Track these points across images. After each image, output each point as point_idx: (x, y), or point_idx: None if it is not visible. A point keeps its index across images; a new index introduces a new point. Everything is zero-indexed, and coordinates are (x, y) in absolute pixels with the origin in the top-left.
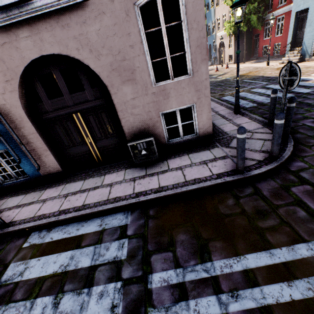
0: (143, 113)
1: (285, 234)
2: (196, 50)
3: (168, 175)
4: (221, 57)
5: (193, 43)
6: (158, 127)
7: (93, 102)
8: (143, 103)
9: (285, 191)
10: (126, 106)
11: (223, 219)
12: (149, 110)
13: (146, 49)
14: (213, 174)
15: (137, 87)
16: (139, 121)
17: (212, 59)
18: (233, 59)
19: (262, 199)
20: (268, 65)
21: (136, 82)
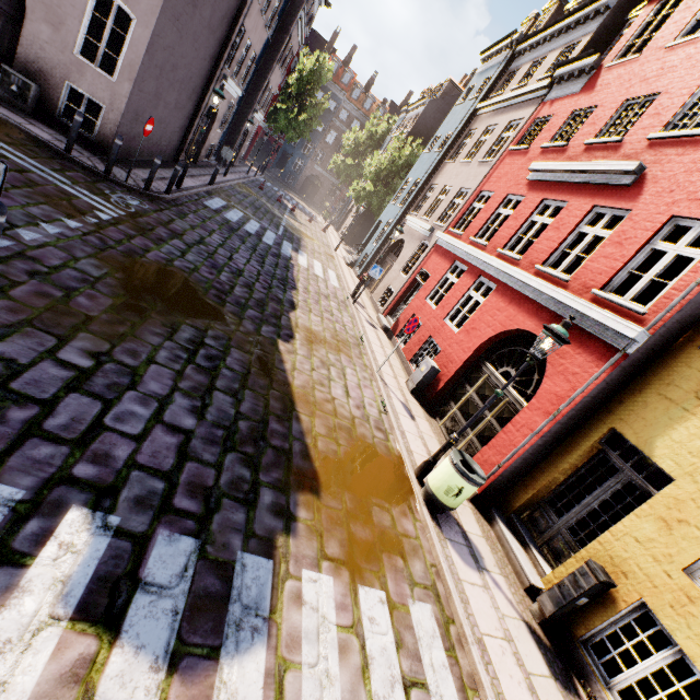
0: (49, 63)
1: (26, 154)
2: (128, 67)
3: (13, 114)
4: (344, 223)
5: (127, 59)
6: (57, 92)
7: (5, 6)
8: (55, 56)
9: (74, 170)
10: (35, 41)
11: (4, 134)
12: (58, 68)
13: (86, 23)
14: (48, 140)
15: (58, 39)
16: (39, 67)
17: (339, 218)
18: (344, 233)
19: (50, 157)
20: (336, 250)
21: (59, 33)
